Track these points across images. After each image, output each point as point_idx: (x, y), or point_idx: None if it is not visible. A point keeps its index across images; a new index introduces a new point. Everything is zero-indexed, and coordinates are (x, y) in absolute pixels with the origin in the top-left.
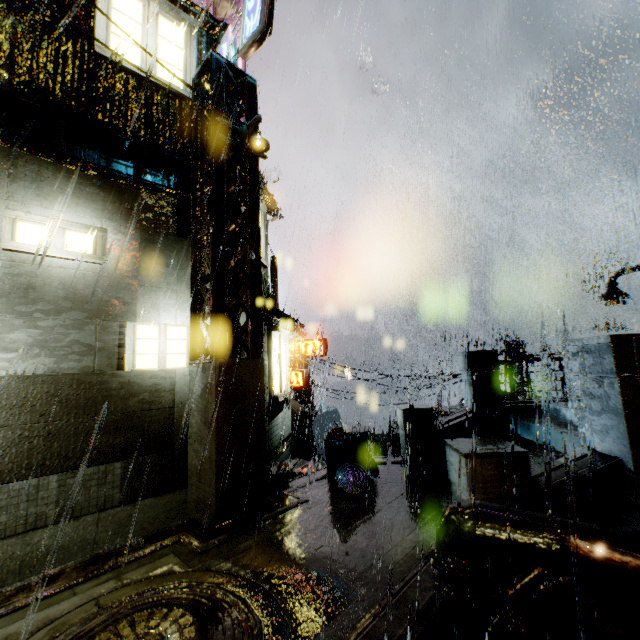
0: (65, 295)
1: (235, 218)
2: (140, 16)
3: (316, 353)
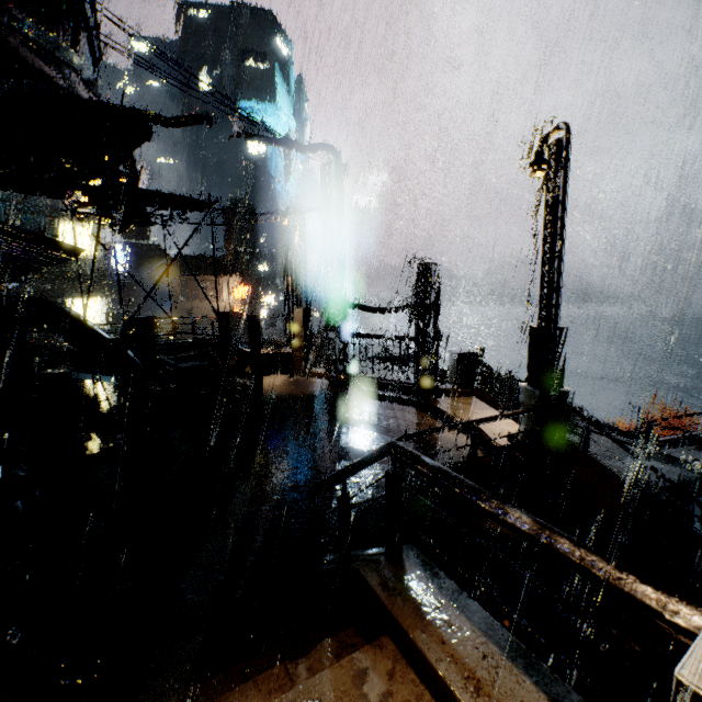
0: None
1: None
2: None
3: (247, 298)
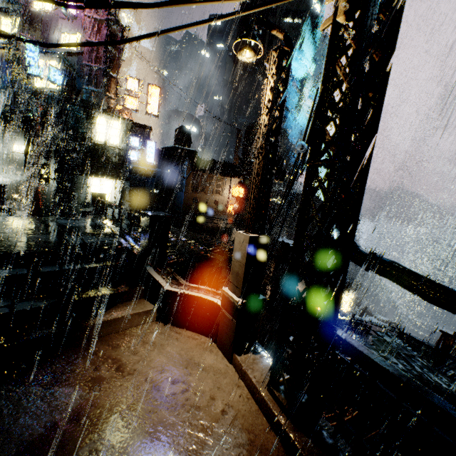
0: (21, 162)
1: (32, 140)
2: (42, 65)
3: (241, 196)
